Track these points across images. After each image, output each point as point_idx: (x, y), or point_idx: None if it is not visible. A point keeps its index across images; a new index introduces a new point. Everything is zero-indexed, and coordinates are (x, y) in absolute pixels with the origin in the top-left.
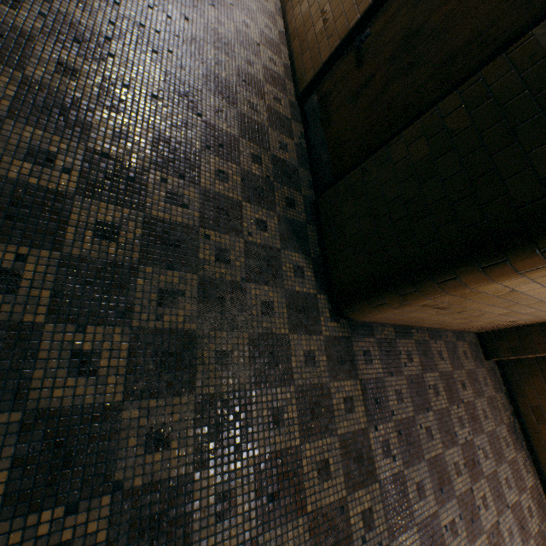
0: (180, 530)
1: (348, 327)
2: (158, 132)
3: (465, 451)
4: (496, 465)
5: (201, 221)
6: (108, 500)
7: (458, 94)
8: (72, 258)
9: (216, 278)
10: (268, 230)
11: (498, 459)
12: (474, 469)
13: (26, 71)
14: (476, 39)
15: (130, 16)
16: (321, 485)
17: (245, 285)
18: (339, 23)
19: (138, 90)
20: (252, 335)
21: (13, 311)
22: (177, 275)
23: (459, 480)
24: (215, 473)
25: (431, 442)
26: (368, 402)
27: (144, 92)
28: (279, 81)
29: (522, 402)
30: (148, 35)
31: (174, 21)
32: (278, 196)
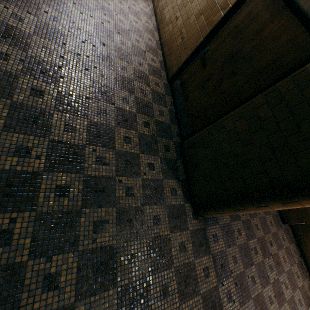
0: None
1: (203, 221)
2: (90, 120)
3: (274, 287)
4: (292, 292)
5: (116, 172)
6: None
7: (263, 96)
8: (43, 213)
9: (126, 207)
10: (155, 169)
11: (293, 287)
12: (280, 297)
13: (13, 98)
14: (272, 64)
15: (71, 50)
16: None
17: (143, 207)
18: (191, 41)
19: (78, 95)
20: (148, 239)
21: (9, 257)
22: (103, 210)
23: (272, 307)
24: None
25: (254, 285)
26: (217, 267)
27: (81, 96)
28: (157, 72)
29: (305, 248)
30: (82, 59)
31: (97, 48)
32: (160, 145)
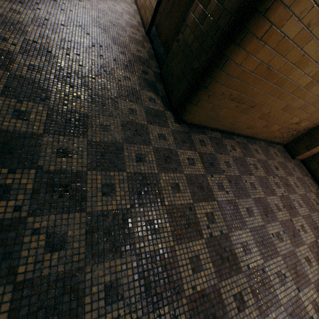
0: (79, 194)
1: (187, 128)
2: (64, 37)
3: (283, 200)
4: (309, 212)
5: (90, 72)
6: (34, 172)
7: None
8: (16, 76)
9: (99, 95)
10: (131, 81)
11: (311, 209)
12: (292, 210)
13: None
14: None
15: None
16: (174, 194)
17: (117, 100)
18: None
19: (53, 22)
20: (123, 121)
21: None
22: (75, 90)
23: (280, 213)
24: (101, 174)
25: (255, 190)
26: (205, 163)
27: (56, 23)
28: (135, 27)
29: None
30: (59, 4)
31: (73, 1)
32: (137, 69)
